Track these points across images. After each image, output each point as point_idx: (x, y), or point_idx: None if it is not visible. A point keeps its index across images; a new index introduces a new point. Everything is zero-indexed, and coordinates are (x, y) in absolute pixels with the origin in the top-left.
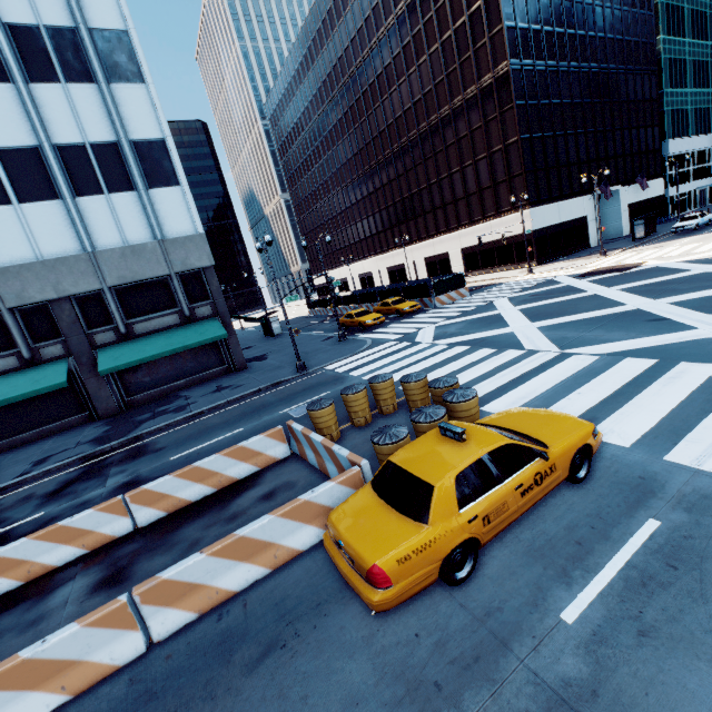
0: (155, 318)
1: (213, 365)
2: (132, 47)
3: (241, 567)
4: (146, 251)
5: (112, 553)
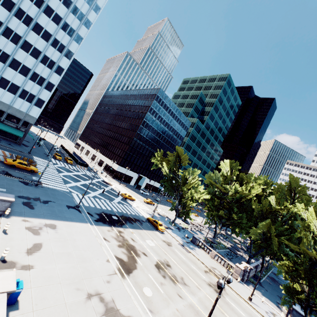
0: (11, 123)
1: (13, 139)
2: (54, 87)
3: None
4: (22, 113)
5: None
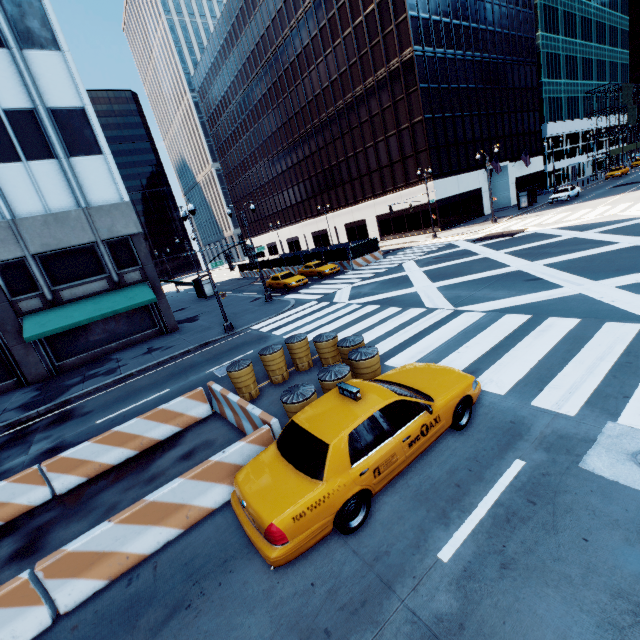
0: (82, 284)
1: (144, 328)
2: (45, 13)
3: (153, 531)
4: (70, 219)
5: (28, 523)
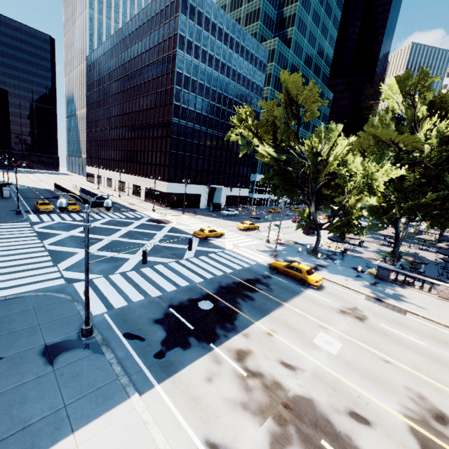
0: None
1: None
2: None
3: None
4: None
5: None
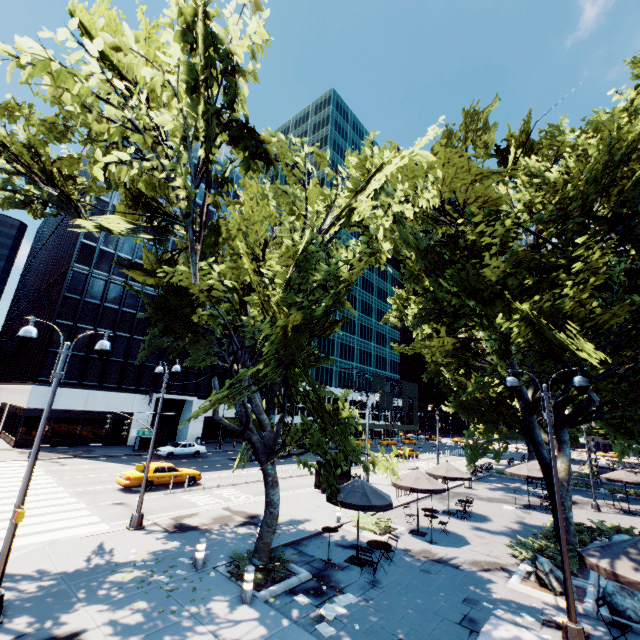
0: None
1: None
2: None
3: None
4: None
5: None
